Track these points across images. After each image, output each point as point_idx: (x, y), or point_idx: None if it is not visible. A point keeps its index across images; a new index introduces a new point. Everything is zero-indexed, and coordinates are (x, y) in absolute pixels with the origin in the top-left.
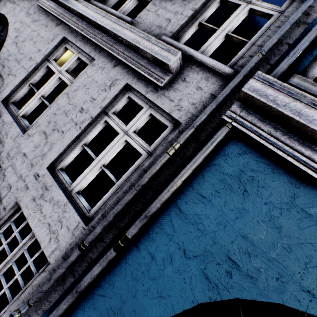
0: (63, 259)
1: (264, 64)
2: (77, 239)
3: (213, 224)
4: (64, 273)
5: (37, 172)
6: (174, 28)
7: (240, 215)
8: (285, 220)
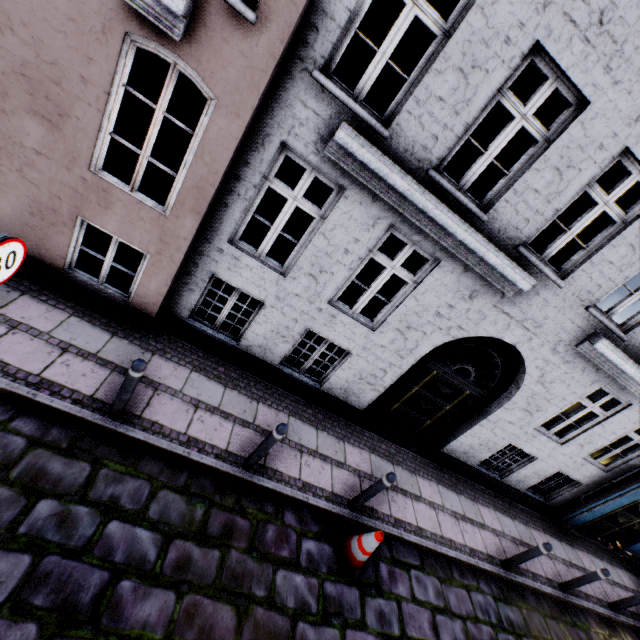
0: (591, 482)
1: None
2: (600, 477)
3: None
4: (592, 485)
5: (574, 460)
6: None
7: None
8: None
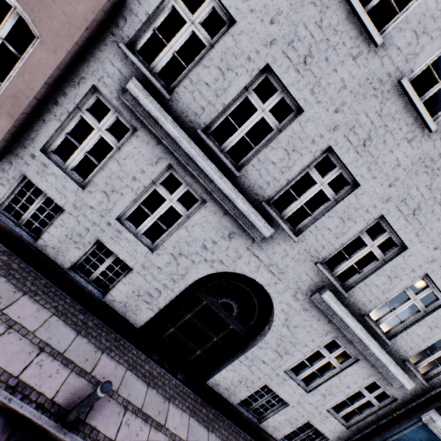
0: (336, 438)
1: (440, 383)
2: (343, 433)
3: (405, 440)
4: None
5: (320, 411)
6: (412, 354)
7: (413, 438)
8: (424, 439)
